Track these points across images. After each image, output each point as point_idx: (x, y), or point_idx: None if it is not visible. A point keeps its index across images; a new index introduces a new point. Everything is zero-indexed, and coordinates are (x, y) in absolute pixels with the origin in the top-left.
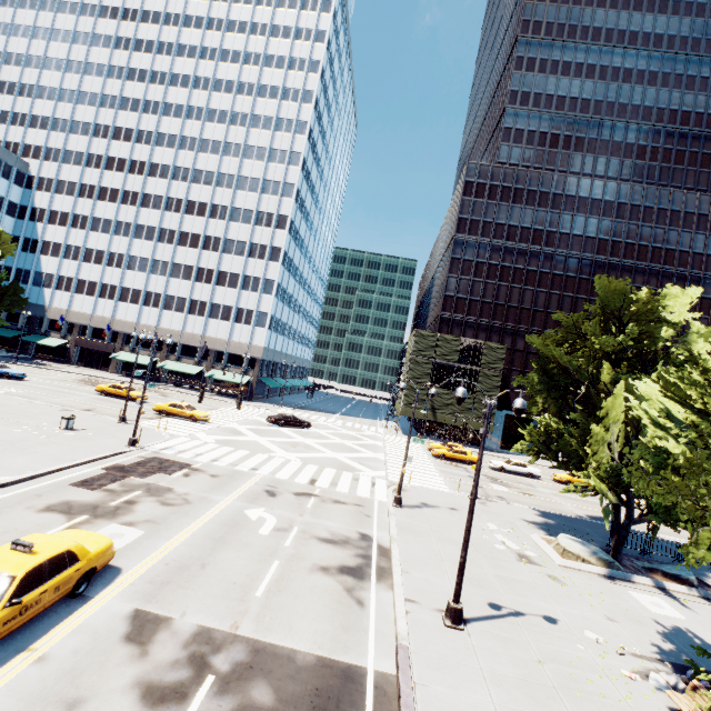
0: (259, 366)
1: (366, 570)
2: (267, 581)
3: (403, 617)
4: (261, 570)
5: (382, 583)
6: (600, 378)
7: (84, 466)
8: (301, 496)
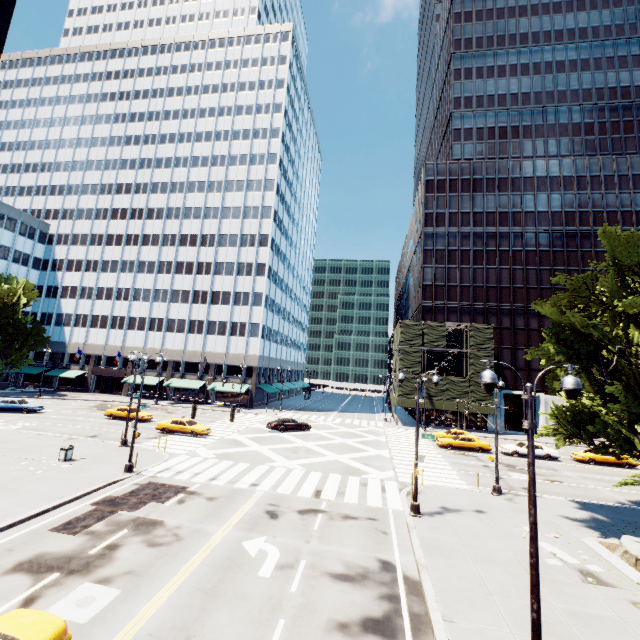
0: (256, 373)
1: (396, 622)
2: None
3: None
4: (261, 639)
5: None
6: (631, 341)
7: (73, 502)
8: (306, 513)
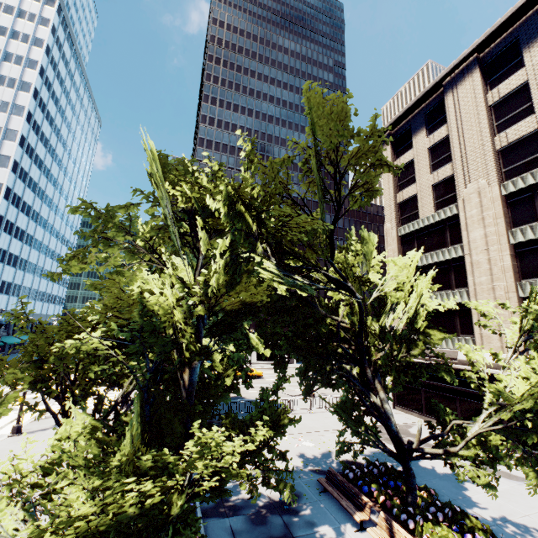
0: None
1: None
2: None
3: None
4: None
5: None
6: None
7: None
8: None
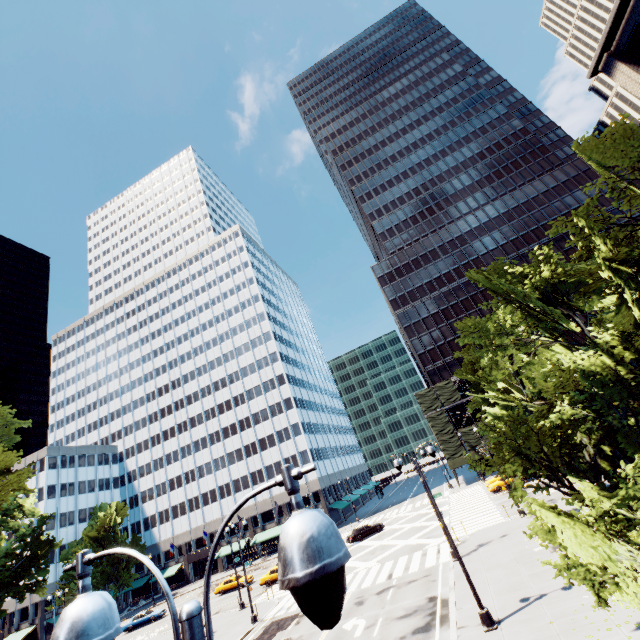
0: (322, 496)
1: (431, 623)
2: None
3: None
4: None
5: (444, 626)
6: None
7: None
8: (382, 592)
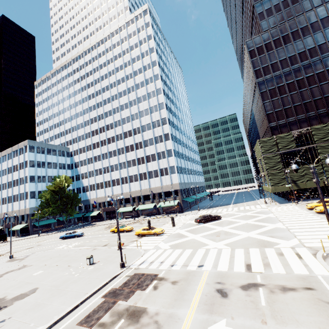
0: (180, 193)
1: None
2: None
3: None
4: None
5: None
6: None
7: (92, 296)
8: (248, 289)
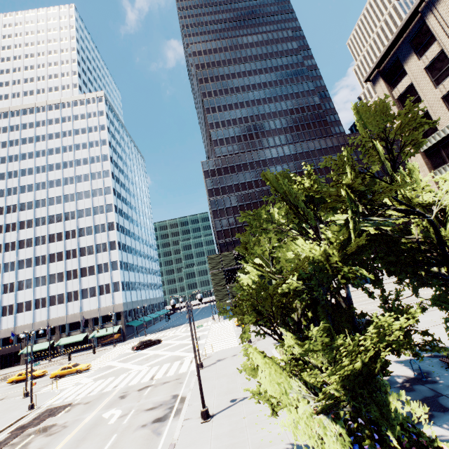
0: (123, 316)
1: (168, 415)
2: (106, 448)
3: (179, 429)
4: (104, 444)
5: (176, 417)
6: None
7: None
8: (142, 389)
